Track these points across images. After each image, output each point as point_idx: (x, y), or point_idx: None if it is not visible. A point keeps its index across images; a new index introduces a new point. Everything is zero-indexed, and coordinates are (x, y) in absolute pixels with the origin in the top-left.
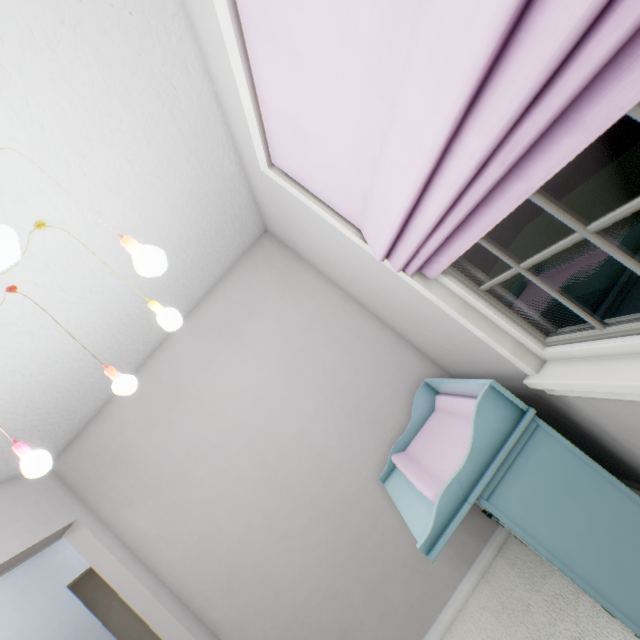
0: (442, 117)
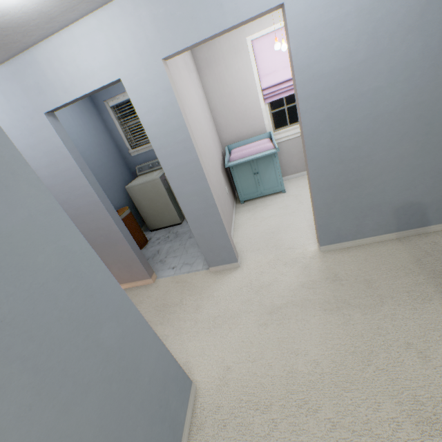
0: None
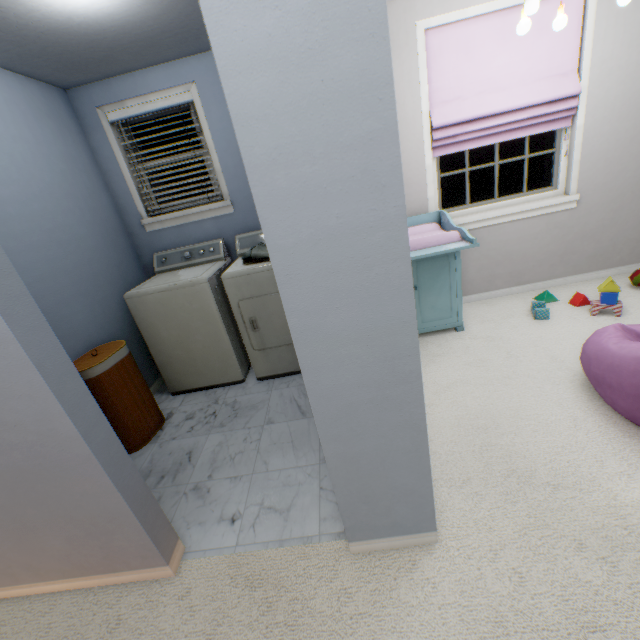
0: (527, 103)
